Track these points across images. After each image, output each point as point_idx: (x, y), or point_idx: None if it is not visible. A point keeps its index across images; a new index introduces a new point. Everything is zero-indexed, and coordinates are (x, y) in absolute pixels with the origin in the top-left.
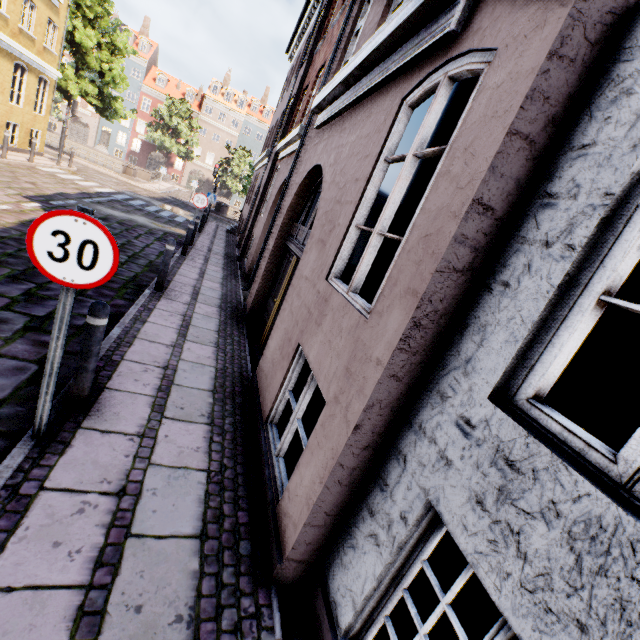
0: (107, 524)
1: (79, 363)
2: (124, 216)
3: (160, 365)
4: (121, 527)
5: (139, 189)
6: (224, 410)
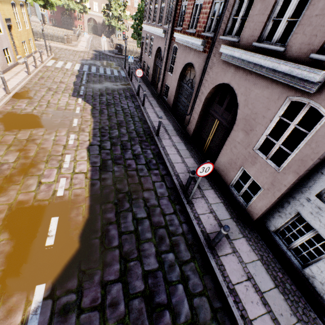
0: (214, 219)
1: (188, 185)
2: (103, 87)
3: (187, 172)
4: (217, 219)
5: (81, 54)
6: (212, 183)
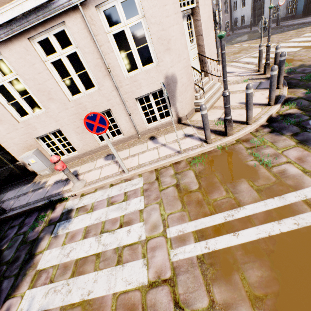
0: None
1: None
2: None
3: None
4: None
5: None
6: None
